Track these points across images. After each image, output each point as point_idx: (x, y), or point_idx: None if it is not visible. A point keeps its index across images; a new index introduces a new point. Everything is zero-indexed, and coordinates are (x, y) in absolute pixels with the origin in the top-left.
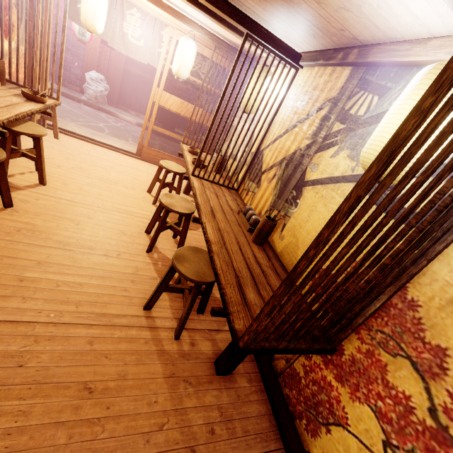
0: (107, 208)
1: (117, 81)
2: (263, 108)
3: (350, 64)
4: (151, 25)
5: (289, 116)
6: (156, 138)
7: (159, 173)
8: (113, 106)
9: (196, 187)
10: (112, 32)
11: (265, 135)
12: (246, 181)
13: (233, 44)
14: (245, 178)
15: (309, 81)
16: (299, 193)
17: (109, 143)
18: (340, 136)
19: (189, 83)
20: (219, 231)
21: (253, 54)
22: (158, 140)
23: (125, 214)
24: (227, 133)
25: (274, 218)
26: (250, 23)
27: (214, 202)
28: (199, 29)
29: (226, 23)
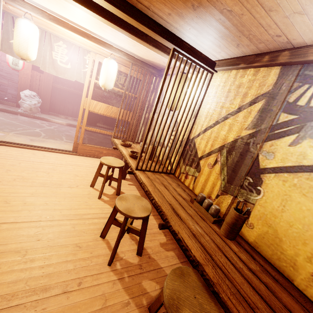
0: (56, 218)
1: (48, 95)
2: (189, 106)
3: (280, 64)
4: (76, 52)
5: (216, 110)
6: (84, 133)
7: (100, 169)
8: (46, 113)
9: (146, 183)
10: (43, 60)
11: (192, 126)
12: (182, 165)
13: (145, 61)
14: (179, 162)
15: (229, 81)
16: (258, 180)
17: (47, 145)
18: (293, 125)
19: (110, 91)
20: (195, 237)
21: (179, 65)
22: (86, 134)
23: (75, 219)
24: (163, 129)
25: (241, 209)
26: (177, 40)
27: (167, 196)
28: (118, 52)
29: (151, 42)
